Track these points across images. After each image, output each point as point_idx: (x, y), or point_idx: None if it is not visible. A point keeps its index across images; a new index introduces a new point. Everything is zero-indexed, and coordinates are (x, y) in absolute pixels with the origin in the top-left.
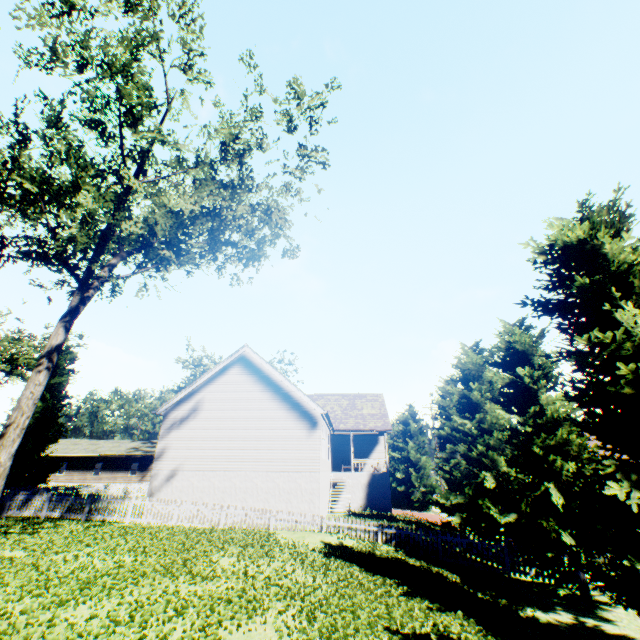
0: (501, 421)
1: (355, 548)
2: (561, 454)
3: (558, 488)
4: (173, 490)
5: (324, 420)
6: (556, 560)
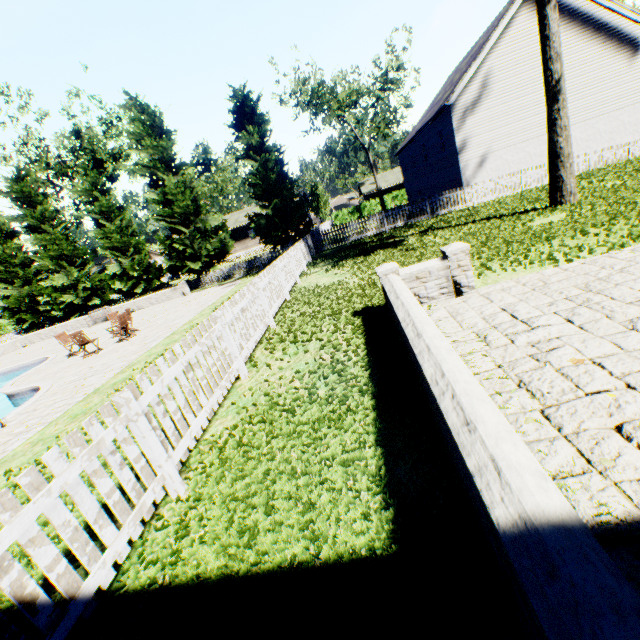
0: None
1: None
2: None
3: None
4: (488, 173)
5: None
6: None
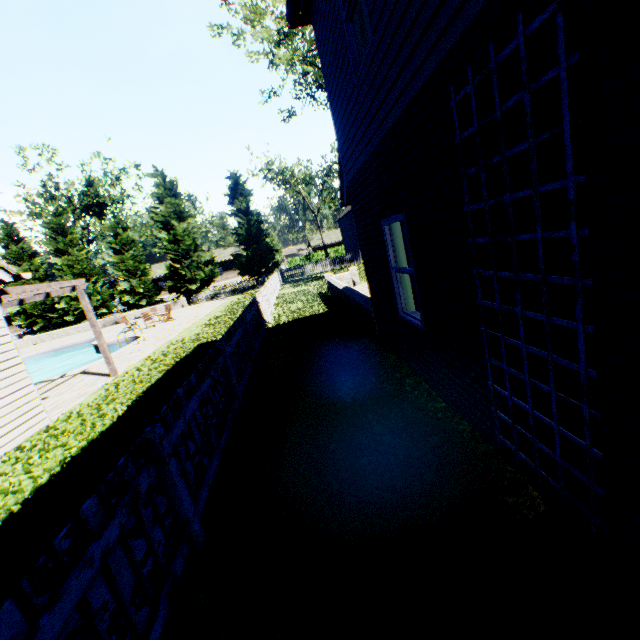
0: None
1: None
2: None
3: None
4: None
5: None
6: None
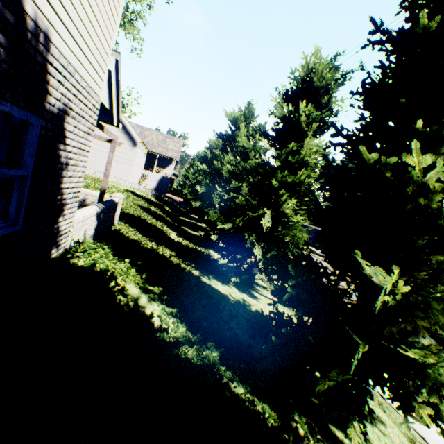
0: None
1: (139, 194)
2: None
3: None
4: None
5: (142, 145)
6: None
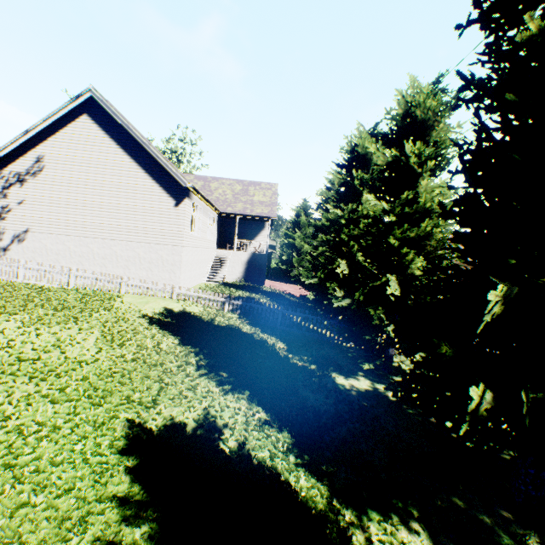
0: (372, 214)
1: (196, 315)
2: (417, 249)
3: (400, 281)
4: (24, 250)
5: (198, 198)
6: (372, 342)
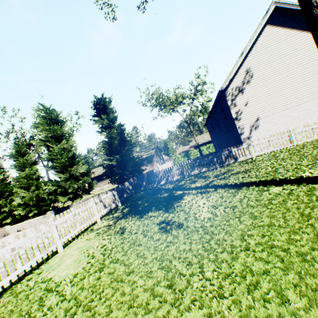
0: None
1: None
2: None
3: None
4: (261, 133)
5: None
6: None
